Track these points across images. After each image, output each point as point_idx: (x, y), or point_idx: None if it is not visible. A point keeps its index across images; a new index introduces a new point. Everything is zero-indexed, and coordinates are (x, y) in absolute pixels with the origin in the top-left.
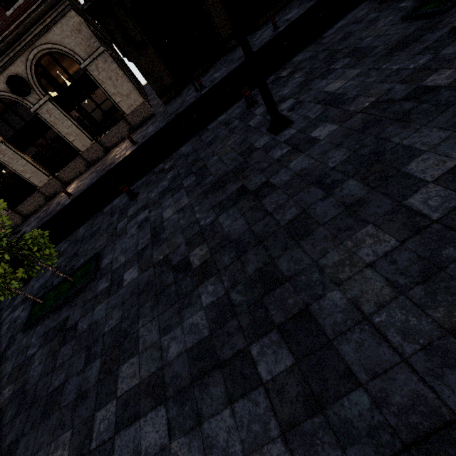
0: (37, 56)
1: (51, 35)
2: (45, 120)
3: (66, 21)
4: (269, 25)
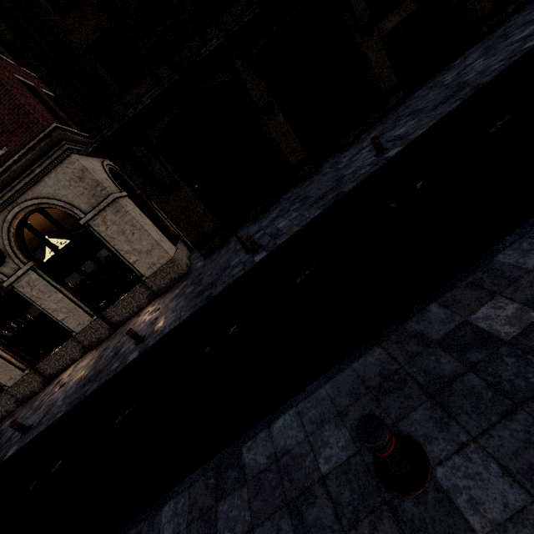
0: (19, 215)
1: (41, 187)
2: (24, 294)
3: (63, 168)
4: (363, 144)
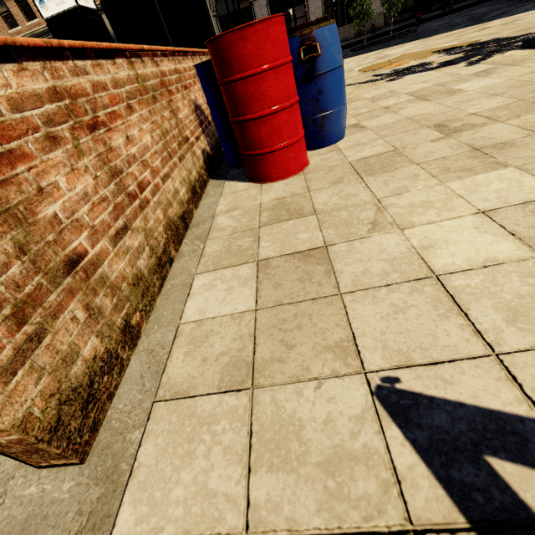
0: None
1: None
2: None
3: None
4: None
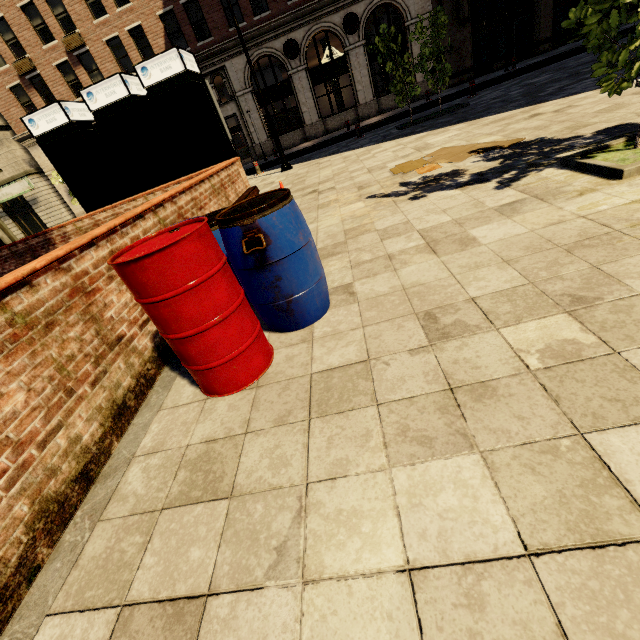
0: (378, 3)
1: None
2: (349, 62)
3: None
4: None
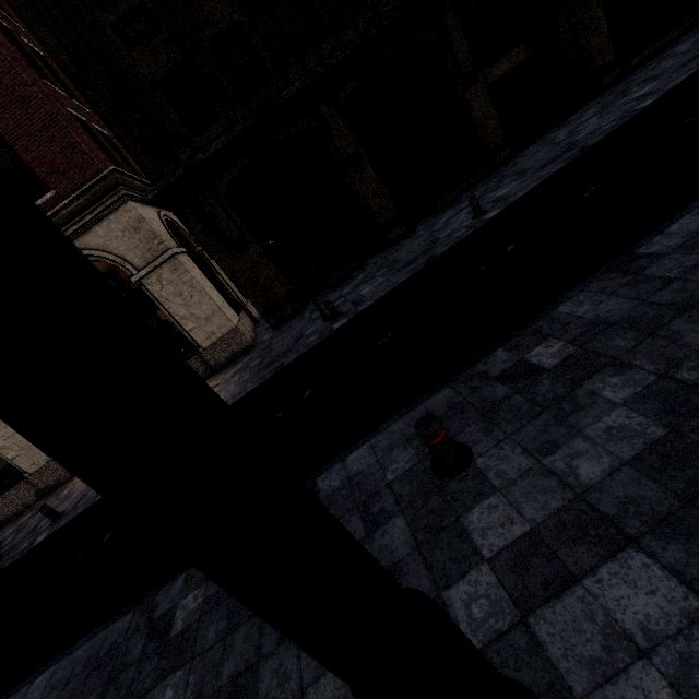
0: None
1: (90, 237)
2: None
3: (118, 216)
4: (462, 204)
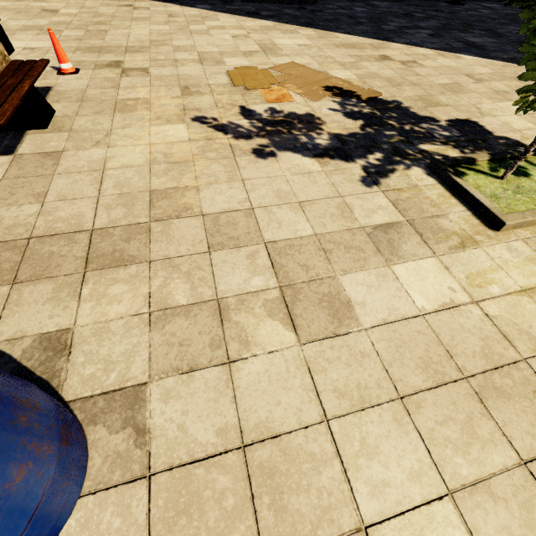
0: None
1: None
2: None
3: None
4: None
